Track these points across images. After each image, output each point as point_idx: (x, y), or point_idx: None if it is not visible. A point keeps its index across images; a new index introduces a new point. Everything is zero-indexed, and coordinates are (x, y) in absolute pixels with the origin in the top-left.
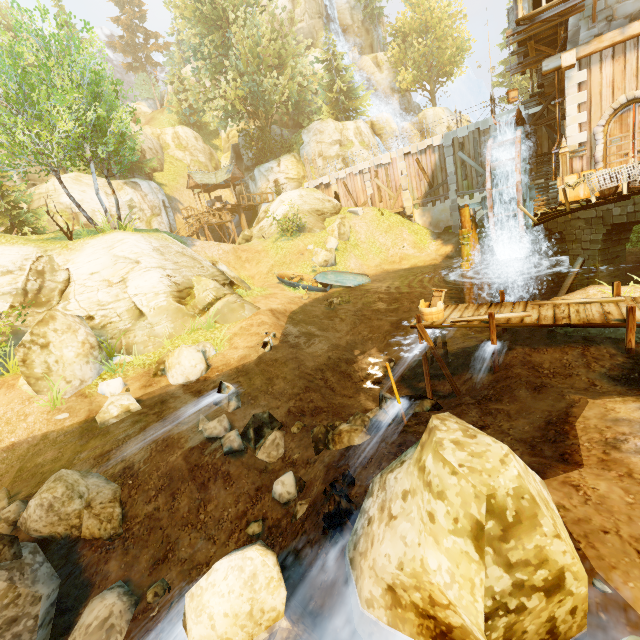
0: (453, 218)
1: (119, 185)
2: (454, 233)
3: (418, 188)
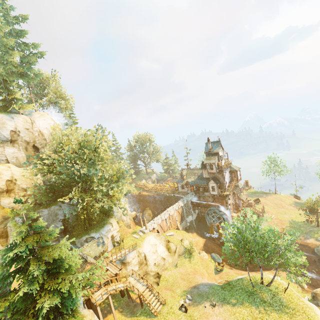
0: (186, 224)
1: (91, 315)
2: (190, 229)
3: (179, 219)
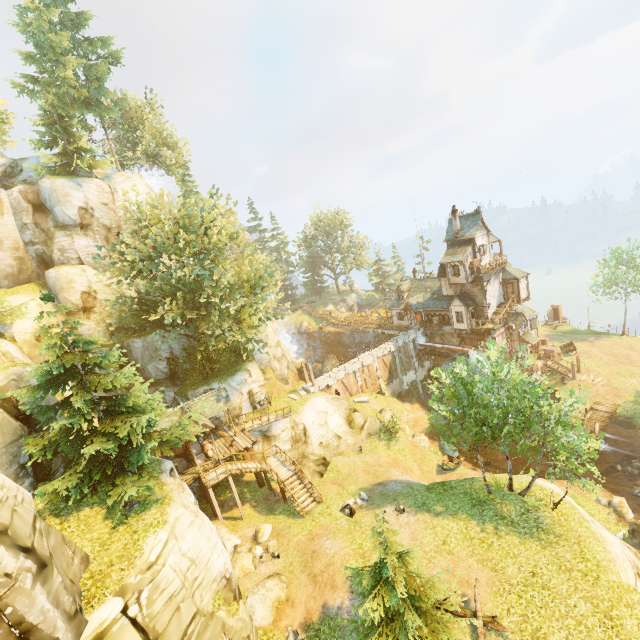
0: (401, 387)
1: (179, 486)
2: (409, 396)
3: (384, 375)
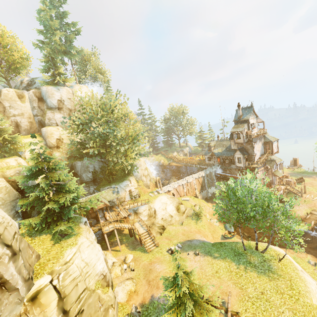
0: (207, 195)
1: (87, 229)
2: (211, 199)
3: (198, 188)
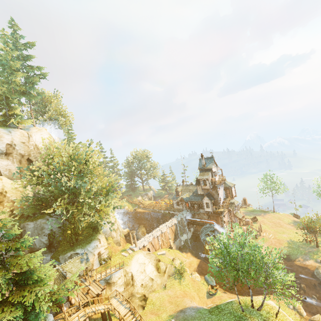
0: (180, 243)
1: None
2: (184, 248)
3: (172, 237)
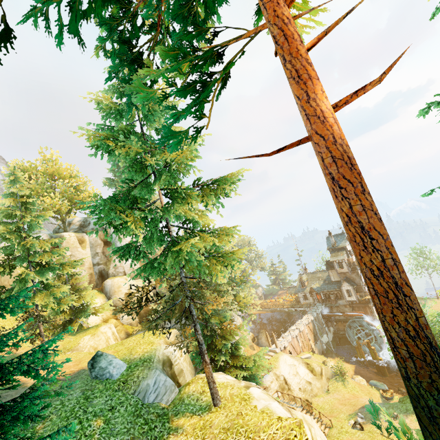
0: (322, 347)
1: None
2: (329, 352)
3: (311, 338)
